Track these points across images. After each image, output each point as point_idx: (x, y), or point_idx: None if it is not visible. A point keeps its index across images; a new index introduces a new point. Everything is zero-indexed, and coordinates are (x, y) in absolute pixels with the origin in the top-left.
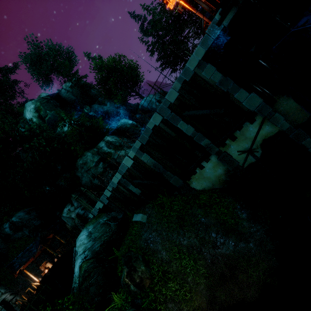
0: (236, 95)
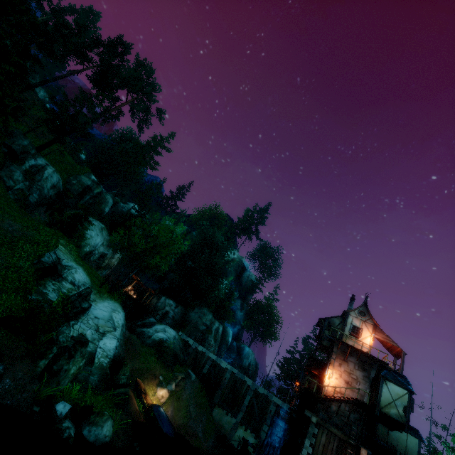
0: (265, 425)
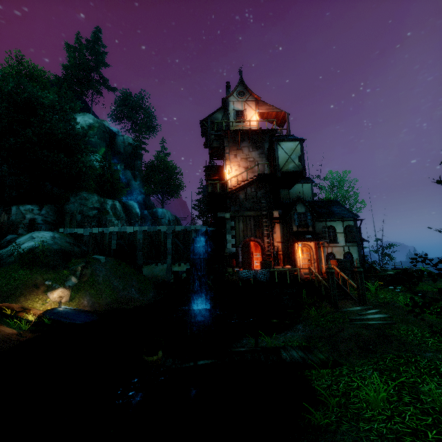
0: None
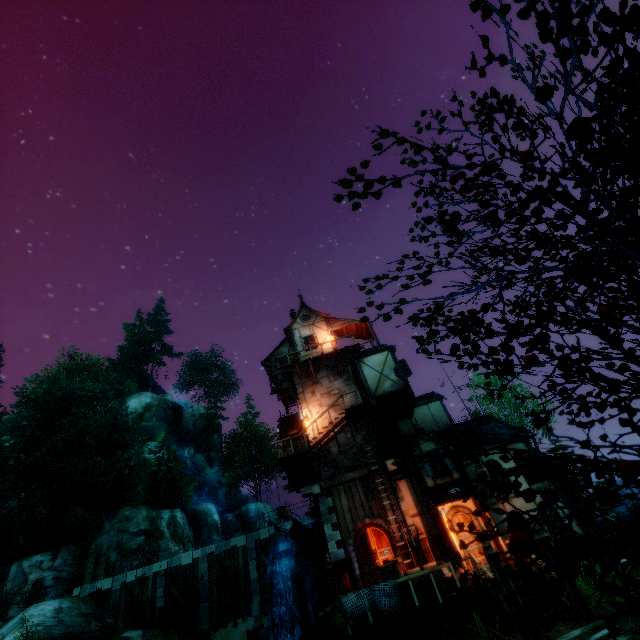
0: None
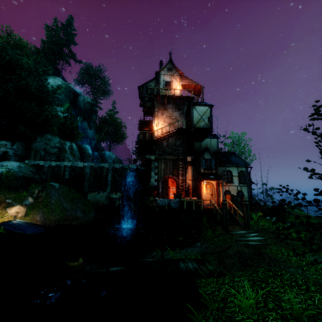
0: None
